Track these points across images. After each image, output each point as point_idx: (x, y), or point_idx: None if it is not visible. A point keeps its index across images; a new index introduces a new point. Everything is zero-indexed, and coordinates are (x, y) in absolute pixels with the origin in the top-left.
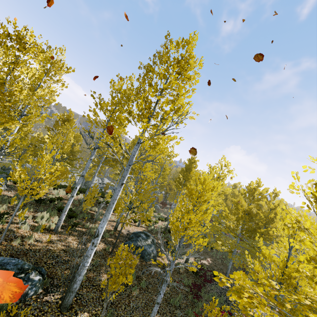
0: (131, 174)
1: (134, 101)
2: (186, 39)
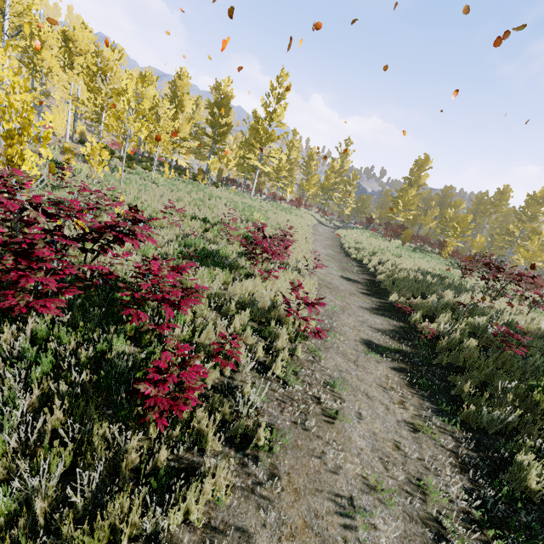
0: (488, 234)
1: (485, 210)
2: (503, 190)
